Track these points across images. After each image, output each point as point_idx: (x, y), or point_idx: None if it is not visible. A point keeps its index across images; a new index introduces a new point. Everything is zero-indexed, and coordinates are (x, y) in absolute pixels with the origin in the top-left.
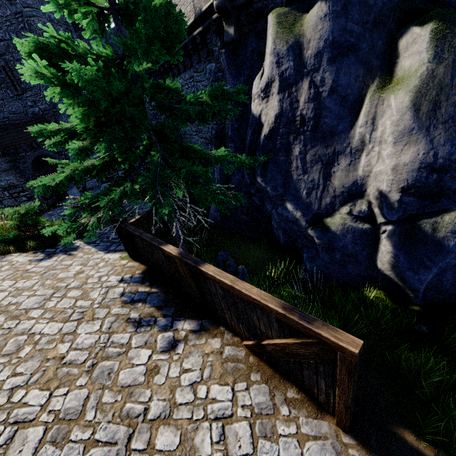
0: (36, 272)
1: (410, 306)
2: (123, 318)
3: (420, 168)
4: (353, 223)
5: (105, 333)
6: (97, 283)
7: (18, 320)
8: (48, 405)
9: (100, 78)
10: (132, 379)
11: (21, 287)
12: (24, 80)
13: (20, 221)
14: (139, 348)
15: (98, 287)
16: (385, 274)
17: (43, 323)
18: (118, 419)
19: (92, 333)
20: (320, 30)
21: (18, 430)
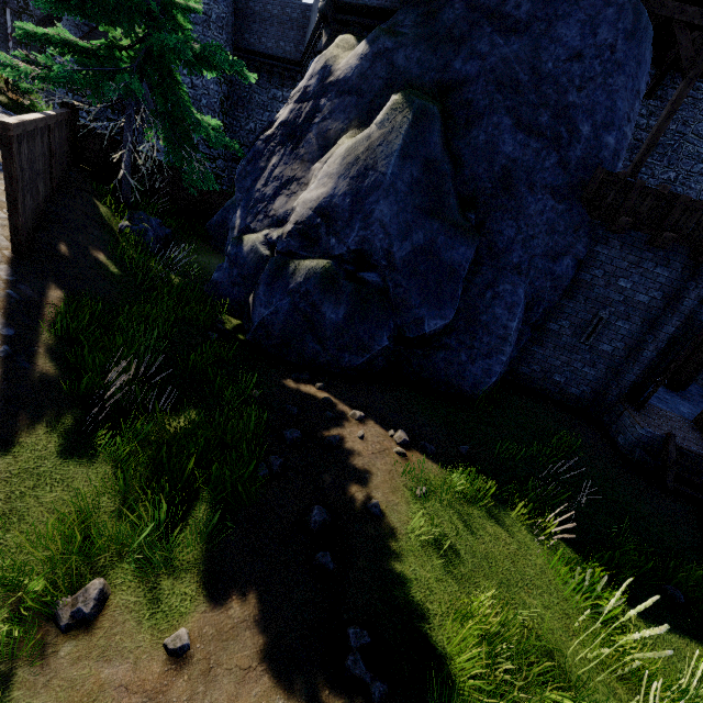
0: None
1: (240, 335)
2: None
3: (315, 209)
4: (260, 245)
5: None
6: None
7: None
8: None
9: None
10: None
11: None
12: None
13: None
14: None
15: None
16: (250, 303)
17: None
18: None
19: None
20: (349, 65)
21: None
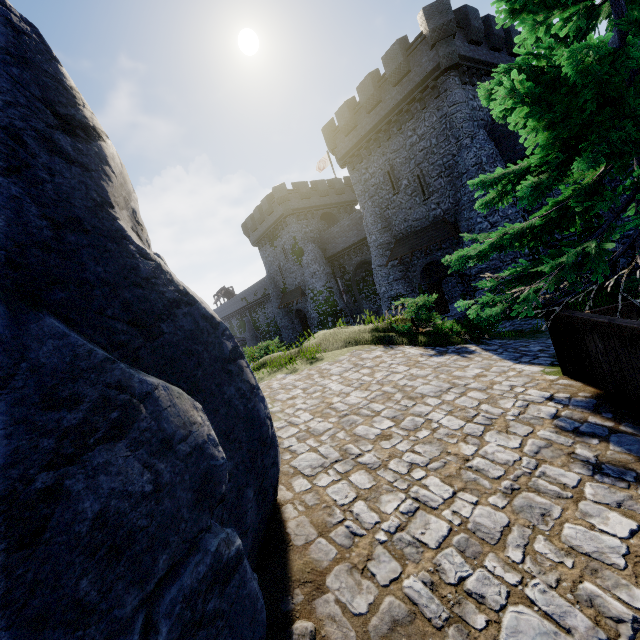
0: (428, 365)
1: None
2: (561, 449)
3: None
4: None
5: (528, 456)
6: (509, 392)
7: (414, 401)
8: (452, 504)
9: (600, 60)
10: (594, 548)
11: (415, 374)
12: (433, 183)
13: (415, 313)
14: (602, 506)
15: (510, 397)
16: None
17: (440, 413)
18: (569, 594)
19: (508, 449)
20: None
21: (419, 509)
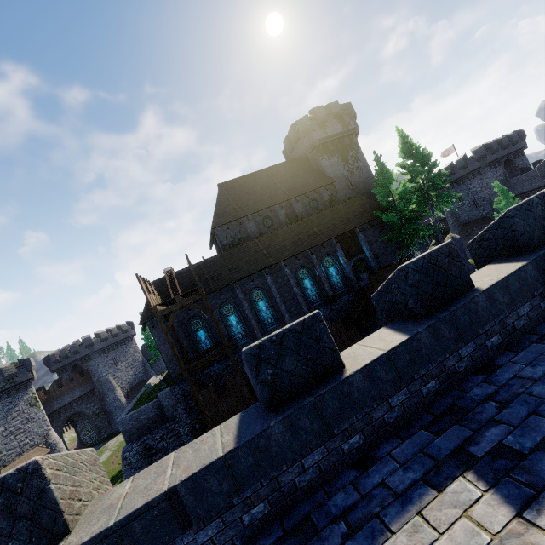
0: None
1: None
2: None
3: None
4: None
5: None
6: None
7: None
8: None
9: None
10: None
11: None
12: (480, 203)
13: None
14: None
15: None
16: None
17: None
18: None
19: None
20: None
21: None
